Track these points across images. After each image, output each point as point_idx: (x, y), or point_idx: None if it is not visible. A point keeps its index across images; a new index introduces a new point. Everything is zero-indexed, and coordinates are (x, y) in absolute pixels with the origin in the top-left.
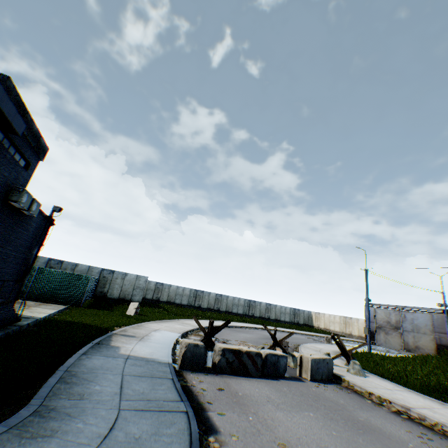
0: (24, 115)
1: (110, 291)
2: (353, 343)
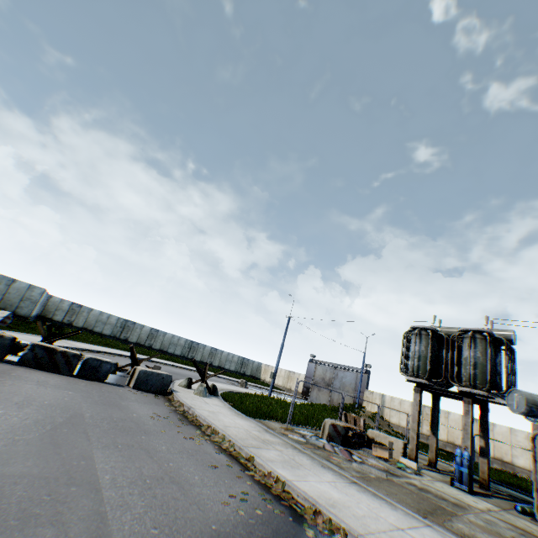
0: None
1: None
2: (282, 395)
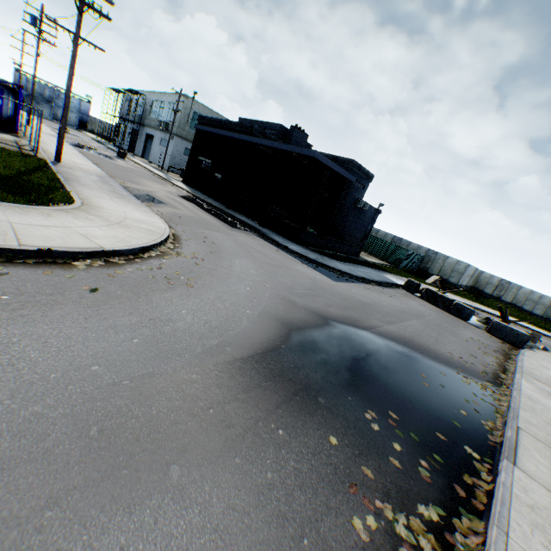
0: (360, 168)
1: (431, 268)
2: None
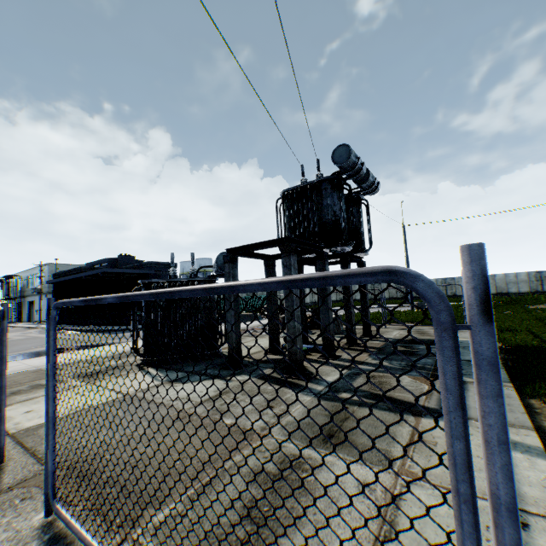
0: (159, 264)
1: None
2: None
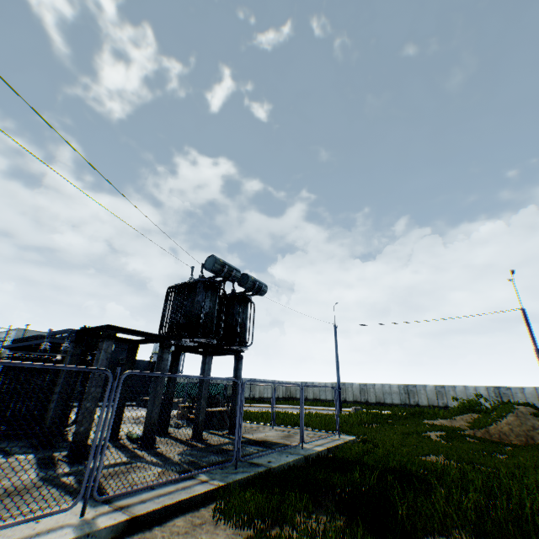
0: None
1: None
2: None
